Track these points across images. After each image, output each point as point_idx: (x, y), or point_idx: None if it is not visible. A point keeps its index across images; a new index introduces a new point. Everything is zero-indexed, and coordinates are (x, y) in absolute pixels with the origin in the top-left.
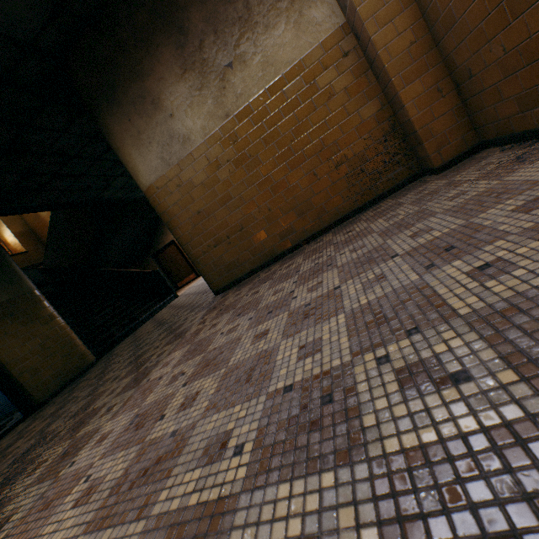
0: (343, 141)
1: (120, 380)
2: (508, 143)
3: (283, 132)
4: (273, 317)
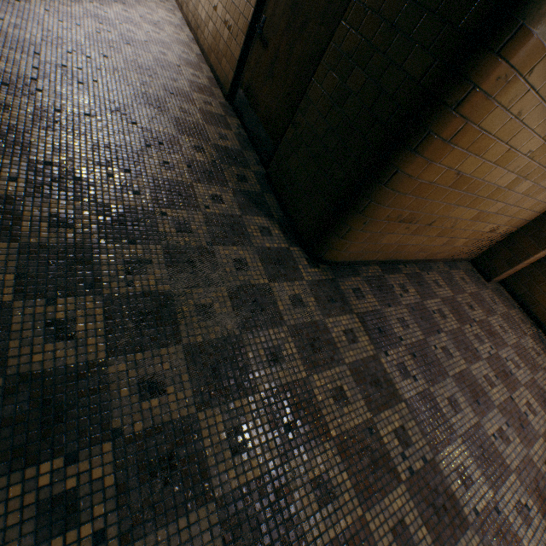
0: (511, 220)
1: (366, 499)
2: (517, 303)
3: (542, 183)
4: (534, 439)
